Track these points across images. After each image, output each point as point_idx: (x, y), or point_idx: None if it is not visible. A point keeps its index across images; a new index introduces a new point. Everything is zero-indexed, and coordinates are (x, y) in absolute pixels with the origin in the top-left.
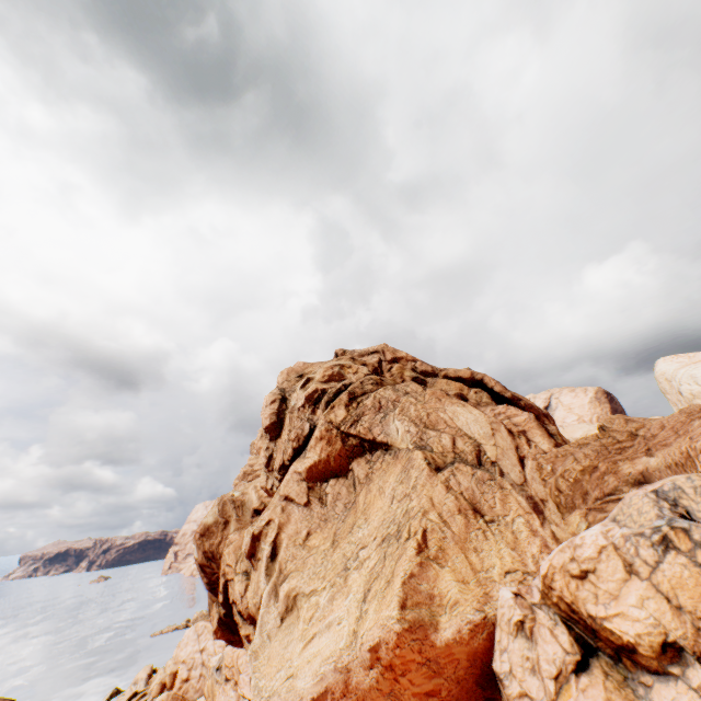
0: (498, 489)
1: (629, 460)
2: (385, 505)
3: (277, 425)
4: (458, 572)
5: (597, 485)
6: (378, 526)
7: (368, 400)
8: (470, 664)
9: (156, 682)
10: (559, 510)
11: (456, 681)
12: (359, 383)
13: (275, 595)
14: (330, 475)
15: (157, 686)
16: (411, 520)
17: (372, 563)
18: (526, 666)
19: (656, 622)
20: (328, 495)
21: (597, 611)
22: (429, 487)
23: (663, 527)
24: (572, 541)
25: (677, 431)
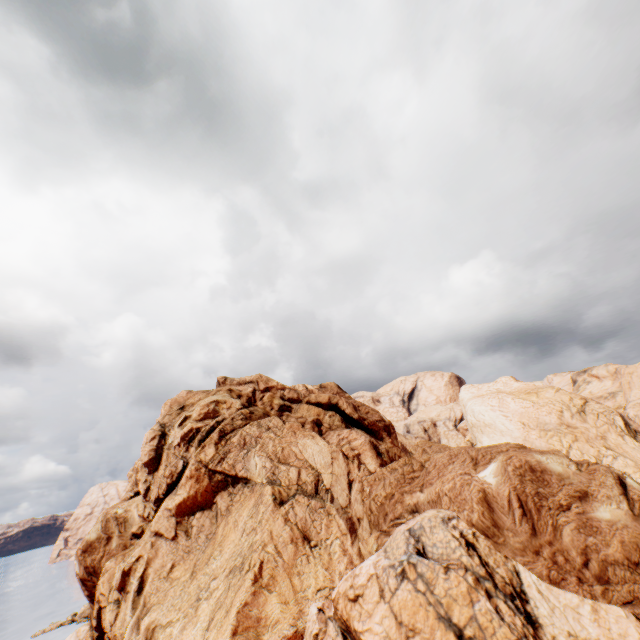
0: (326, 515)
1: (410, 493)
2: (237, 538)
3: (156, 460)
4: (283, 595)
5: (392, 510)
6: (229, 558)
7: (235, 437)
8: None
9: None
10: (370, 526)
11: None
12: (231, 420)
13: (137, 628)
14: (197, 509)
15: None
16: (253, 553)
17: (220, 593)
18: None
19: (386, 635)
20: (193, 527)
21: (358, 627)
22: (272, 522)
23: (404, 561)
24: (354, 571)
25: (439, 472)
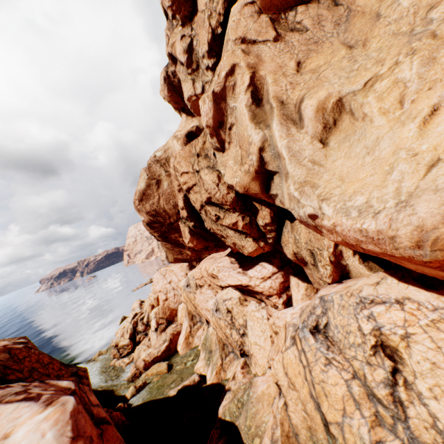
0: None
1: None
2: None
3: None
4: None
5: None
6: None
7: None
8: None
9: (146, 306)
10: None
11: None
12: None
13: (292, 124)
14: (294, 4)
15: (148, 307)
16: None
17: None
18: None
19: None
20: (302, 24)
21: None
22: None
23: None
24: None
25: None
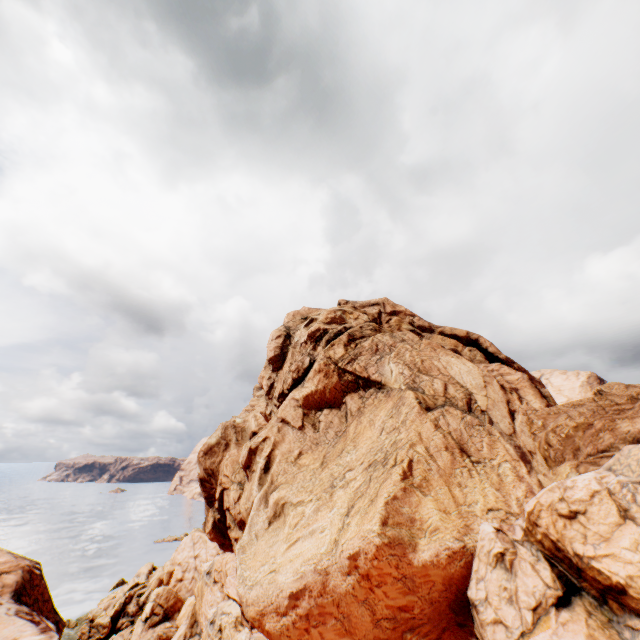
0: (487, 434)
1: (628, 419)
2: (373, 435)
3: (280, 358)
4: (440, 502)
5: (591, 442)
6: (366, 452)
7: (366, 342)
8: (445, 588)
9: (155, 578)
10: (546, 464)
11: (429, 602)
12: (359, 328)
13: (265, 501)
14: (324, 406)
15: (155, 580)
16: (398, 450)
17: (358, 484)
18: (503, 596)
19: None
20: (320, 423)
21: (585, 550)
22: (418, 423)
23: None
24: (562, 483)
25: None
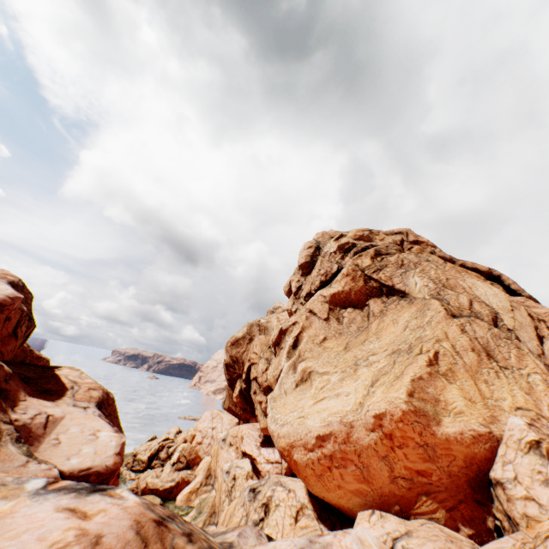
0: (515, 347)
1: None
2: (397, 331)
3: (309, 265)
4: (465, 392)
5: None
6: (389, 343)
7: (392, 257)
8: (465, 465)
9: (180, 437)
10: None
11: (447, 474)
12: (384, 246)
13: (293, 368)
14: (348, 305)
15: (181, 439)
16: (423, 343)
17: (381, 365)
18: (536, 478)
19: None
20: (344, 318)
21: None
22: (444, 325)
23: None
24: None
25: None
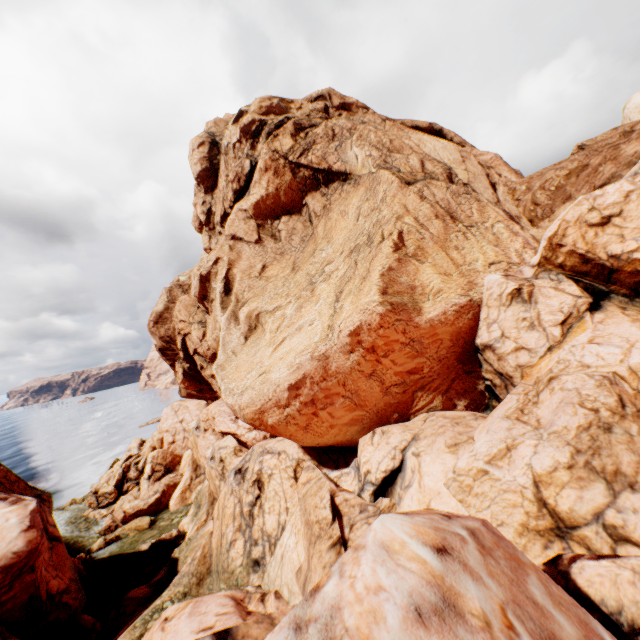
0: (475, 201)
1: (636, 139)
2: (349, 224)
3: (211, 173)
4: (439, 267)
5: (587, 182)
6: (344, 242)
7: (319, 129)
8: (452, 344)
9: (147, 448)
10: (533, 225)
11: (437, 361)
12: (305, 116)
13: (235, 320)
14: (281, 213)
15: (148, 449)
16: (383, 227)
17: (342, 273)
18: (522, 326)
19: None
20: (281, 232)
21: (625, 247)
22: (402, 197)
23: None
24: (590, 194)
25: None
